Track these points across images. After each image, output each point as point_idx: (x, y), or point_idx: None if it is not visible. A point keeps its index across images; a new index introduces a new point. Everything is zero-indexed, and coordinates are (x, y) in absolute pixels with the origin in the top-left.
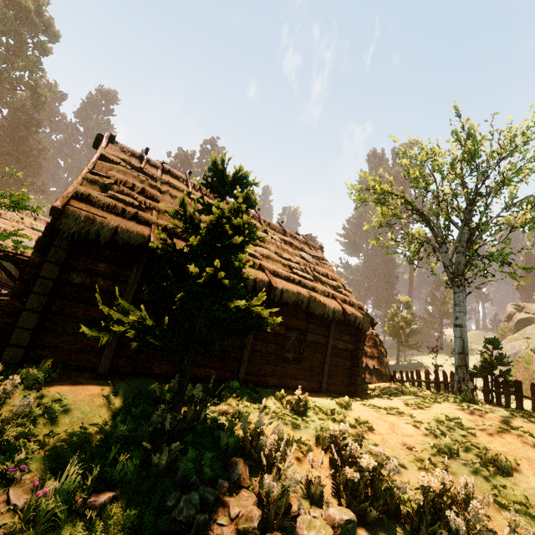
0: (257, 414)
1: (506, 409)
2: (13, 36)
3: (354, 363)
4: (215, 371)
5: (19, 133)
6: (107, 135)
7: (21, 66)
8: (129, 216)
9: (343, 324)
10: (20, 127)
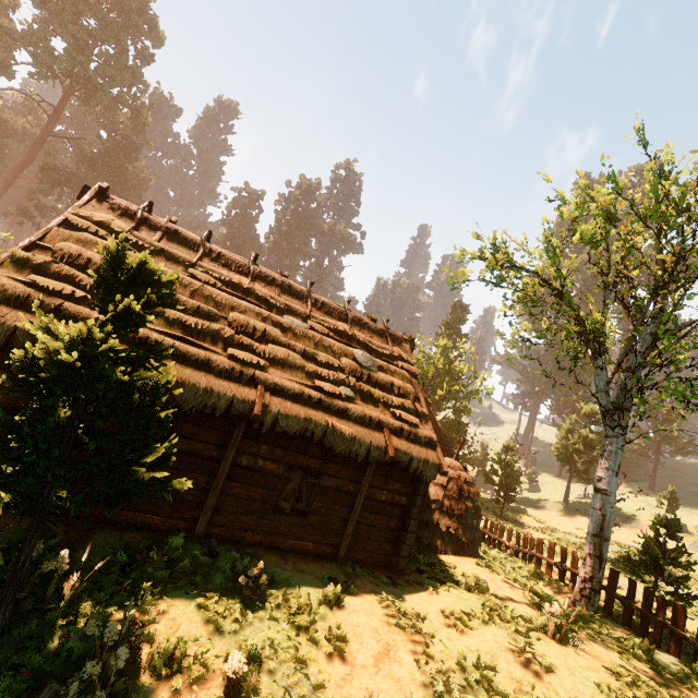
0: (180, 595)
1: (606, 666)
2: (114, 44)
3: (403, 523)
4: (160, 518)
5: (117, 161)
6: (97, 187)
7: (117, 81)
8: (47, 310)
9: (393, 466)
10: (118, 154)
